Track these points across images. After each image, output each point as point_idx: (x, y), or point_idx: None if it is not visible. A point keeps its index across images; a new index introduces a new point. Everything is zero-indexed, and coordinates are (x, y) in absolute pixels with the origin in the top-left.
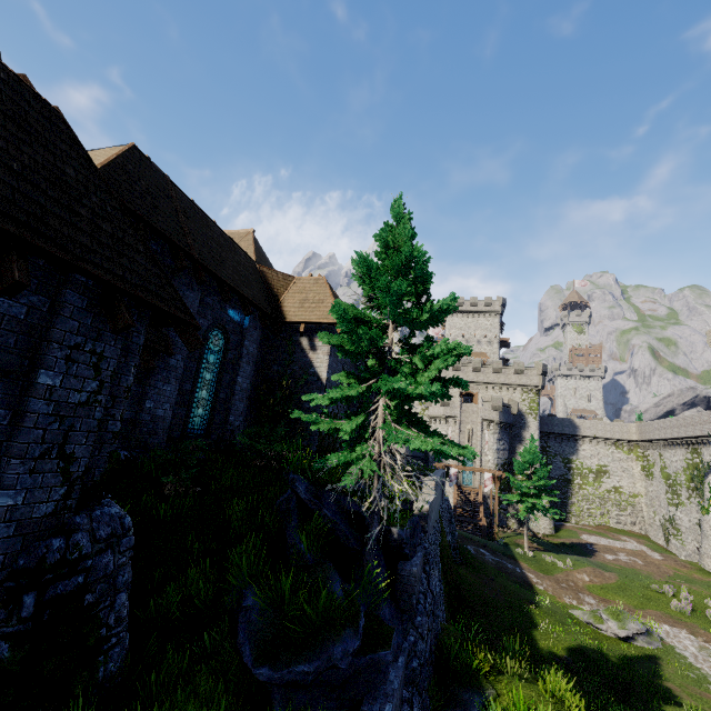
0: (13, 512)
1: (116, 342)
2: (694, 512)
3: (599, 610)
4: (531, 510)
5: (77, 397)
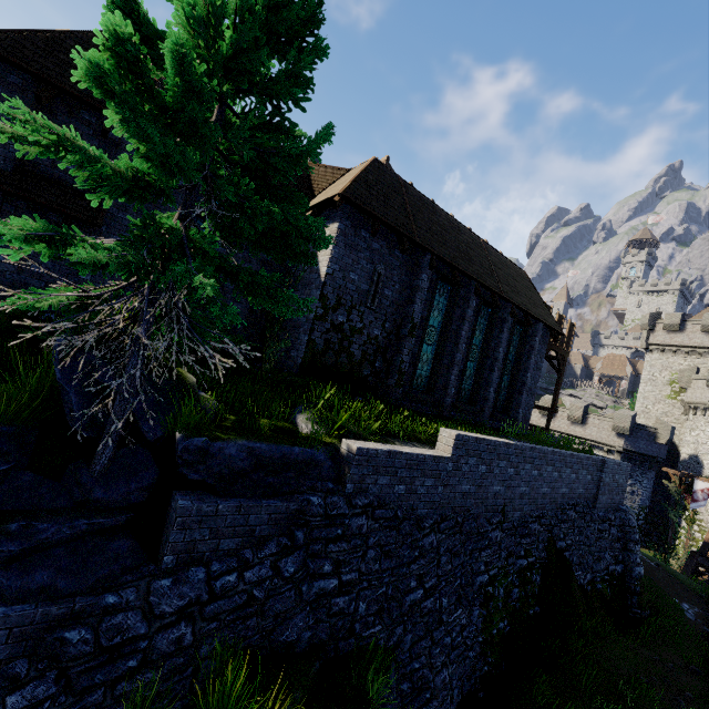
0: None
1: None
2: None
3: None
4: None
5: None
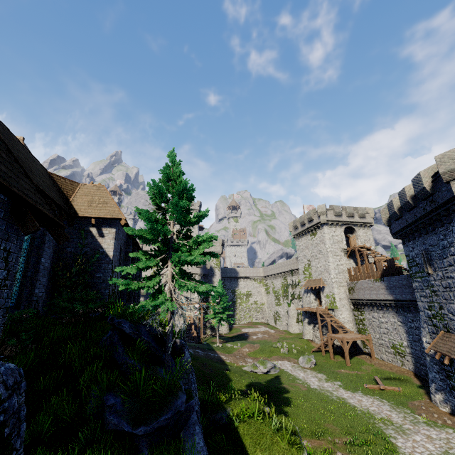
0: None
1: (17, 241)
2: (285, 307)
3: (255, 363)
4: (220, 321)
5: None
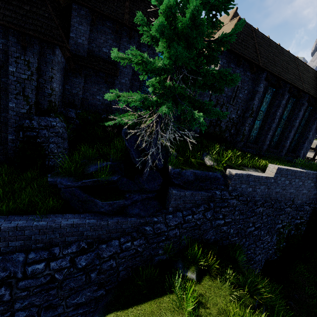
0: (14, 109)
1: (34, 56)
2: None
3: None
4: None
5: (24, 76)
